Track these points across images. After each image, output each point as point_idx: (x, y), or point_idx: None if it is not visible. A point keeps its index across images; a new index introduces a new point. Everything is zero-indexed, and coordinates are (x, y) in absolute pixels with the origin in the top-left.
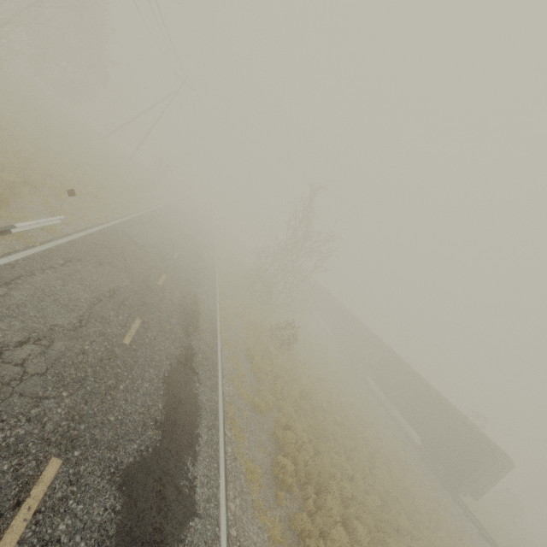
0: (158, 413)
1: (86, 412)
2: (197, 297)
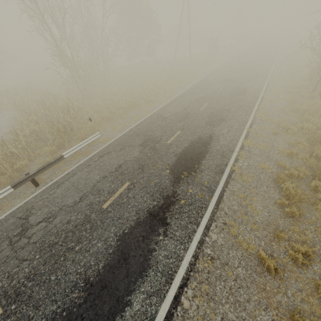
0: (95, 273)
1: (40, 271)
2: (213, 136)
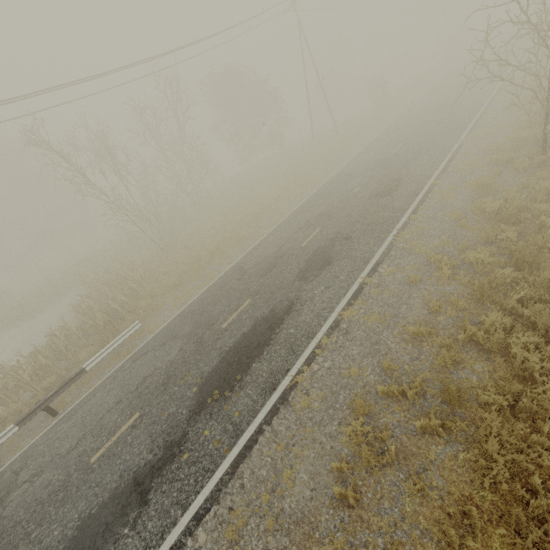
0: None
1: None
2: (295, 304)
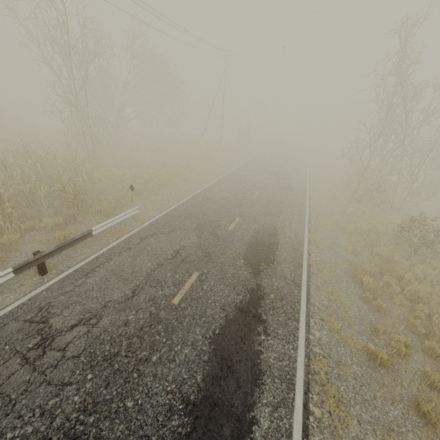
0: (194, 389)
1: (103, 398)
2: (277, 227)
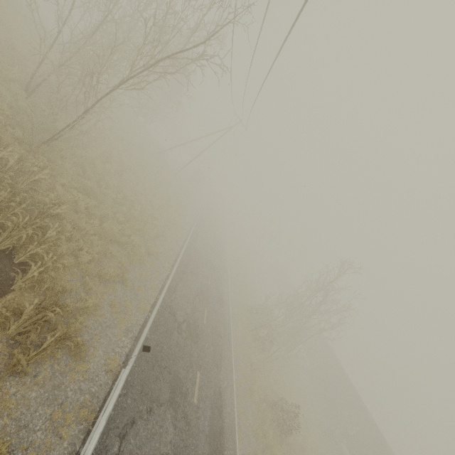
0: None
1: None
2: (221, 392)
